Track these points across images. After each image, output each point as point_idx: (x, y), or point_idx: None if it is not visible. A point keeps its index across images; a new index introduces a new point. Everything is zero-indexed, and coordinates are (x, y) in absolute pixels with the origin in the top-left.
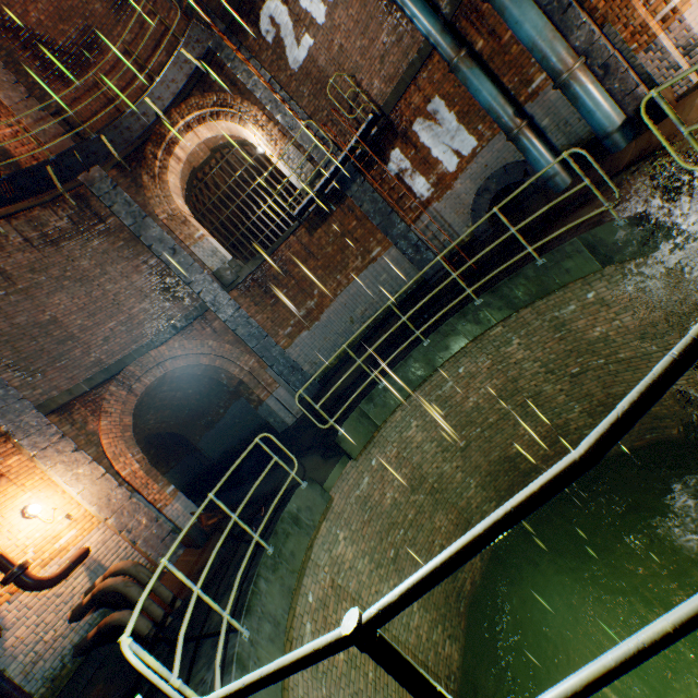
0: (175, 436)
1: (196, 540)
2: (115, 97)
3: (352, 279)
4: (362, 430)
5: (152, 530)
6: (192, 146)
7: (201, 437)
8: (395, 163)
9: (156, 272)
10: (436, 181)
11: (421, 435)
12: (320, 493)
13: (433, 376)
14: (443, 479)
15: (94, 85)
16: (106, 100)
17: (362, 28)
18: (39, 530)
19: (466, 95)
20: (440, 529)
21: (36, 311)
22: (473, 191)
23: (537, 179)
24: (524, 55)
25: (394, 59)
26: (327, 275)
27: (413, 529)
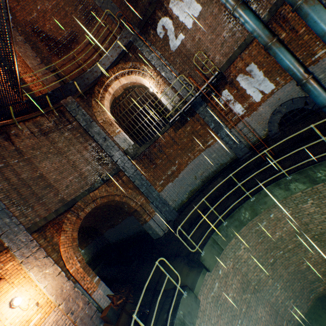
0: (92, 227)
1: (111, 319)
2: (82, 63)
3: (196, 156)
4: (214, 252)
5: (85, 311)
6: (116, 87)
7: (106, 231)
8: (224, 96)
9: (95, 149)
10: (248, 106)
11: (246, 254)
12: (194, 299)
13: (253, 218)
14: (260, 283)
15: (72, 58)
16: (77, 65)
17: (212, 29)
18: (18, 316)
19: (270, 62)
20: (261, 318)
21: (32, 171)
22: (270, 112)
23: (312, 106)
24: (311, 40)
25: (229, 44)
26: (183, 153)
27: (246, 319)
